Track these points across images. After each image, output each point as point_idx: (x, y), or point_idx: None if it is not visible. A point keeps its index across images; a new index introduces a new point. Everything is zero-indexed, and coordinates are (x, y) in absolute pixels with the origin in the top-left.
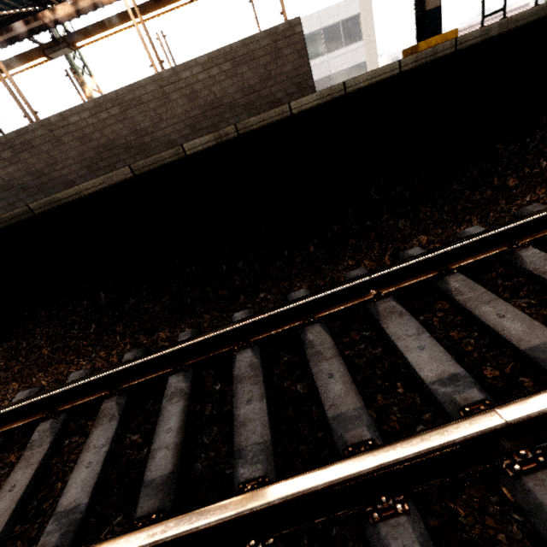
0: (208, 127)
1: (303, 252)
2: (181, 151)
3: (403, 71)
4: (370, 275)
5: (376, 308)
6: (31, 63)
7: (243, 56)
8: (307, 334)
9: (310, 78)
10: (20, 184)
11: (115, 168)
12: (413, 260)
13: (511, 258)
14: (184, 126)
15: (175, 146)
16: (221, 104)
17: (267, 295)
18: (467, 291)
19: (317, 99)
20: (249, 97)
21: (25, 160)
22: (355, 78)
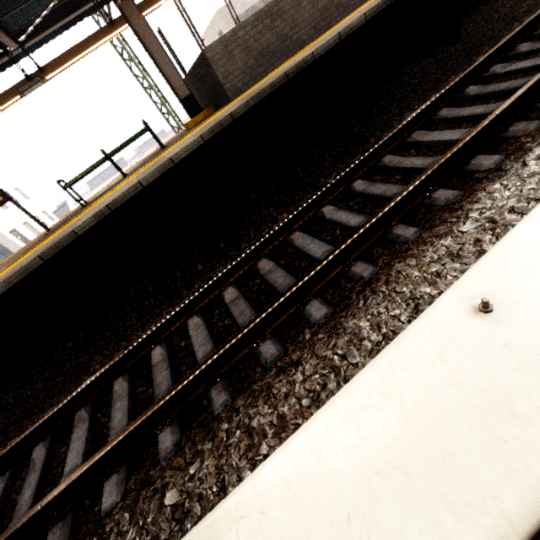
0: None
1: None
2: None
3: None
4: None
5: None
6: (153, 6)
7: None
8: None
9: None
10: (272, 49)
11: (330, 27)
12: None
13: None
14: None
15: (365, 2)
16: None
17: None
18: None
19: None
20: None
21: (277, 26)
22: None
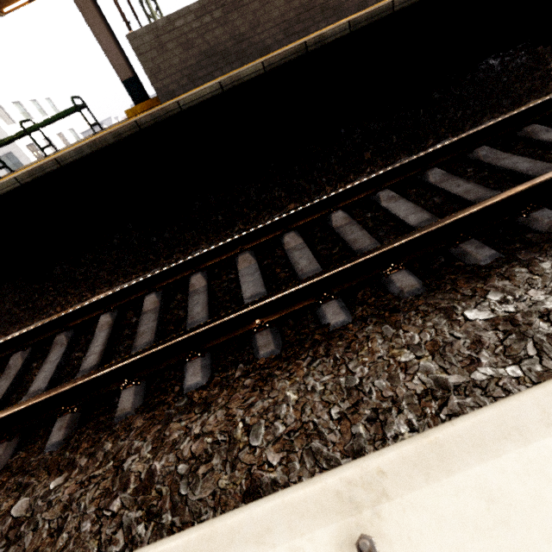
0: None
1: None
2: None
3: None
4: None
5: None
6: None
7: None
8: None
9: None
10: (221, 50)
11: (308, 33)
12: None
13: None
14: None
15: (365, 8)
16: None
17: None
18: None
19: None
20: None
21: (232, 21)
22: None
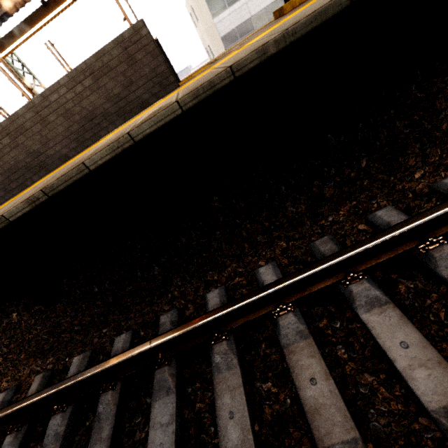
0: (91, 138)
1: (151, 273)
2: (4, 219)
3: (186, 109)
4: (150, 344)
5: (154, 378)
6: None
7: (100, 69)
8: (98, 405)
9: (170, 74)
10: None
11: (26, 186)
12: (186, 328)
13: (274, 323)
14: (69, 141)
15: (68, 159)
16: (95, 116)
17: (108, 330)
18: (224, 367)
19: (109, 153)
20: (118, 105)
21: None
22: (138, 127)
